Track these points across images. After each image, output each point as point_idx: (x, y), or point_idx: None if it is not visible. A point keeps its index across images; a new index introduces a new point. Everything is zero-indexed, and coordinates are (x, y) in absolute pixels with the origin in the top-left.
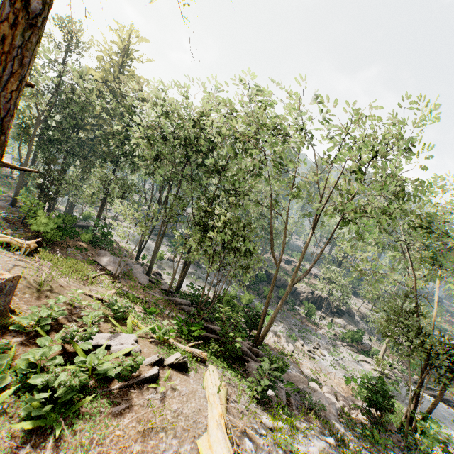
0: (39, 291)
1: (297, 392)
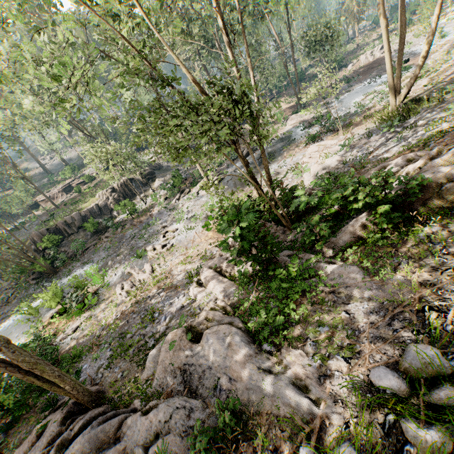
0: None
1: (189, 385)
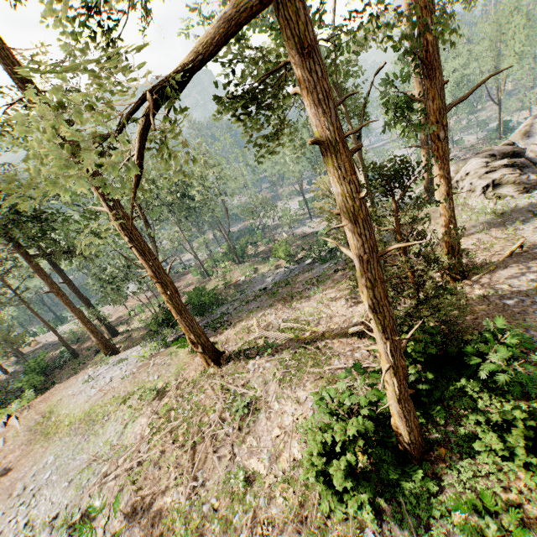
0: None
1: None
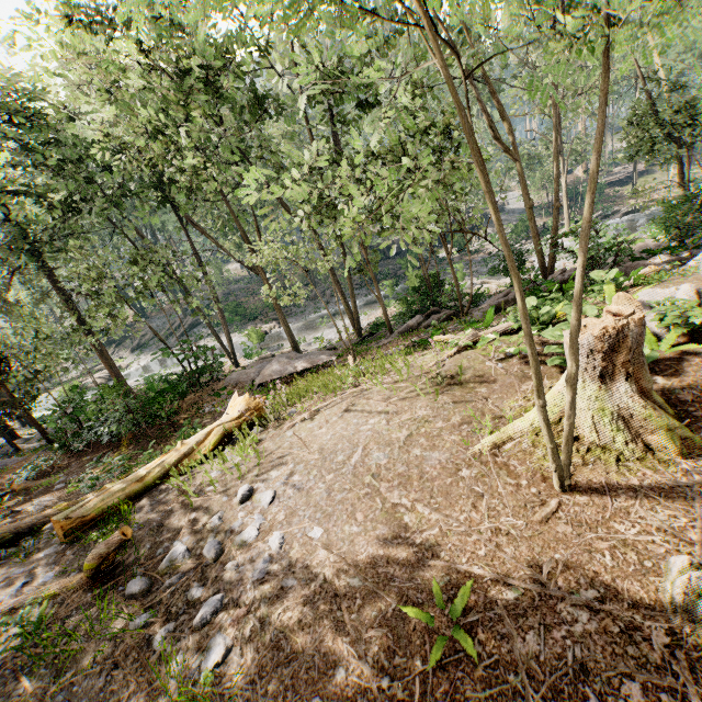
0: (460, 384)
1: None
